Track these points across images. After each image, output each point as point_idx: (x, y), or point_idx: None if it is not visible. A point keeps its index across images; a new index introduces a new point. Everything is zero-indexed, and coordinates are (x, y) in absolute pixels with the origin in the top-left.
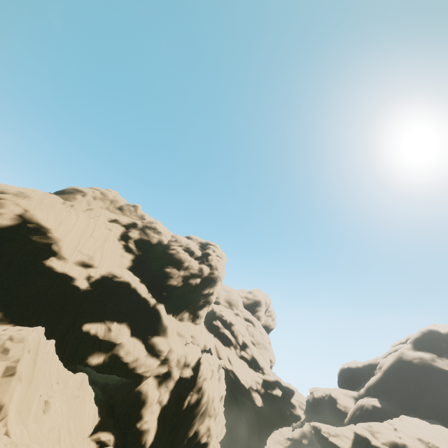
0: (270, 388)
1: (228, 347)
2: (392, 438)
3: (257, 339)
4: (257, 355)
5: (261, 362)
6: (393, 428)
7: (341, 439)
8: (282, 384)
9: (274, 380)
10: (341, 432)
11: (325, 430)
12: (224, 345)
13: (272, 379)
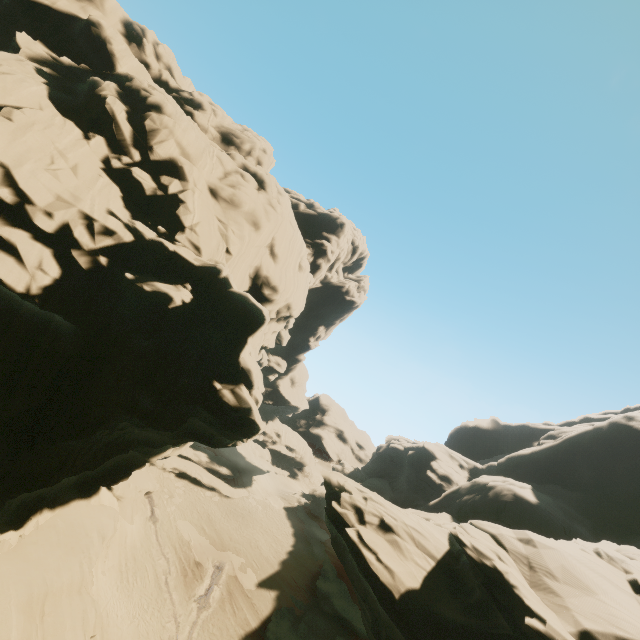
0: (149, 275)
1: (79, 127)
2: (639, 636)
3: (239, 195)
4: (198, 206)
5: (189, 215)
6: (629, 584)
7: (393, 546)
8: (221, 289)
9: (194, 265)
10: (403, 527)
11: (352, 503)
12: (63, 113)
13: (186, 259)
